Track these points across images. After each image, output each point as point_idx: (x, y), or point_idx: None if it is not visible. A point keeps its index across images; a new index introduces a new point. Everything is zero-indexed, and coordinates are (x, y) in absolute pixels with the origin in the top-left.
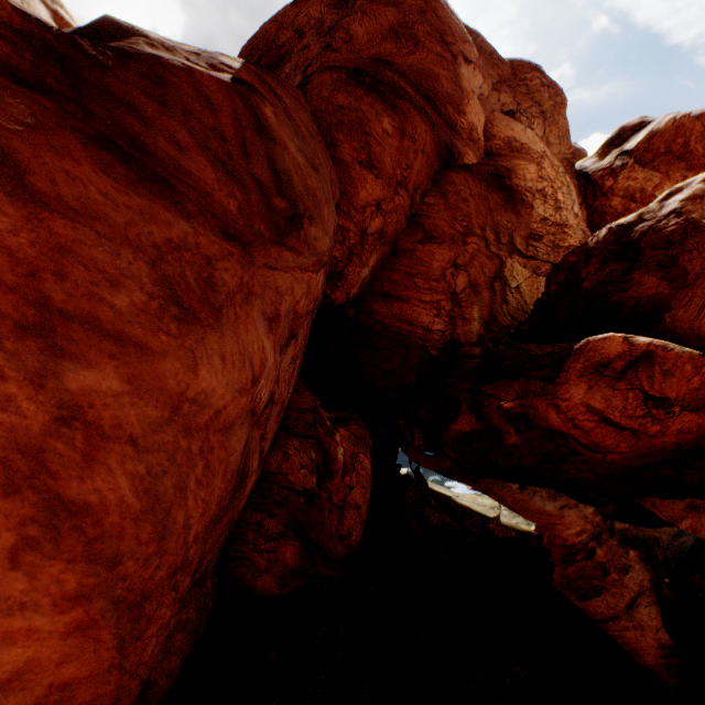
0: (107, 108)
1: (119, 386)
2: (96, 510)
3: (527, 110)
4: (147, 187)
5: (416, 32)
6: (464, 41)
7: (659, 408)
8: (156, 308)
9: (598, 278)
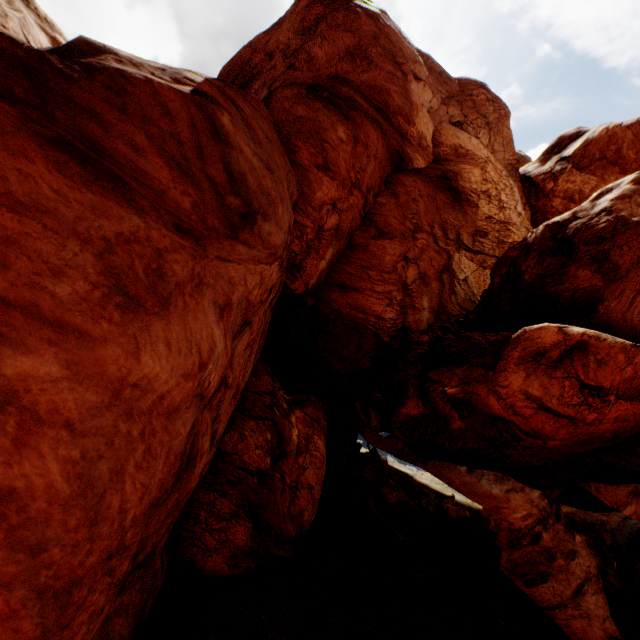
0: (70, 115)
1: (58, 371)
2: (21, 496)
3: (473, 121)
4: (101, 185)
5: (370, 53)
6: (414, 62)
7: (595, 396)
8: (100, 297)
9: (537, 271)
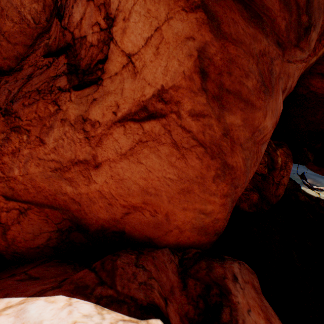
0: None
1: (239, 122)
2: (234, 169)
3: None
4: (252, 22)
5: None
6: None
7: None
8: (258, 87)
9: None
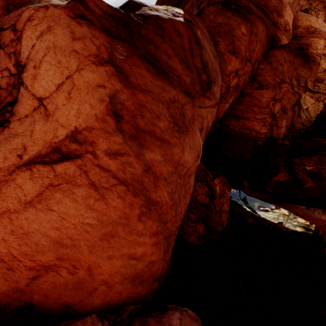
0: (142, 43)
1: (160, 158)
2: (160, 204)
3: (315, 7)
4: (160, 76)
5: None
6: None
7: None
8: (171, 127)
9: None
